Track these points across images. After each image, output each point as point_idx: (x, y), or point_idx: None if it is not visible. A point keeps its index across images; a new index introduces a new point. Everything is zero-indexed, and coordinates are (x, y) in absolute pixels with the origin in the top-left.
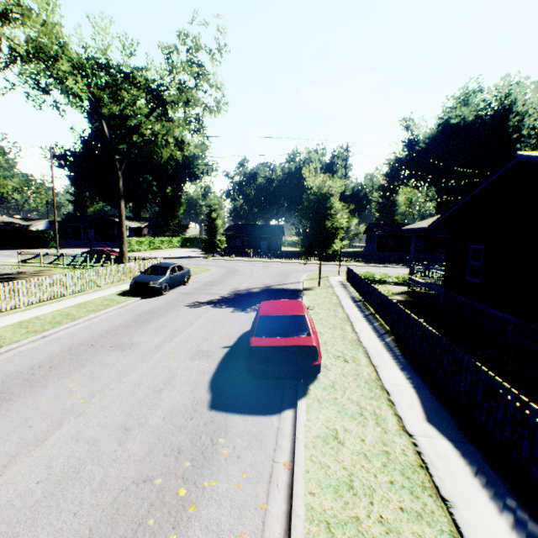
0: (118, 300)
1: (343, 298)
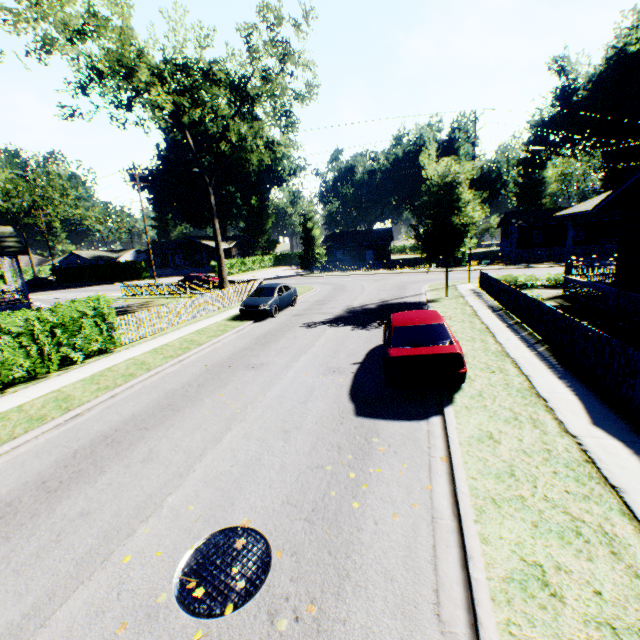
0: (232, 325)
1: (478, 308)
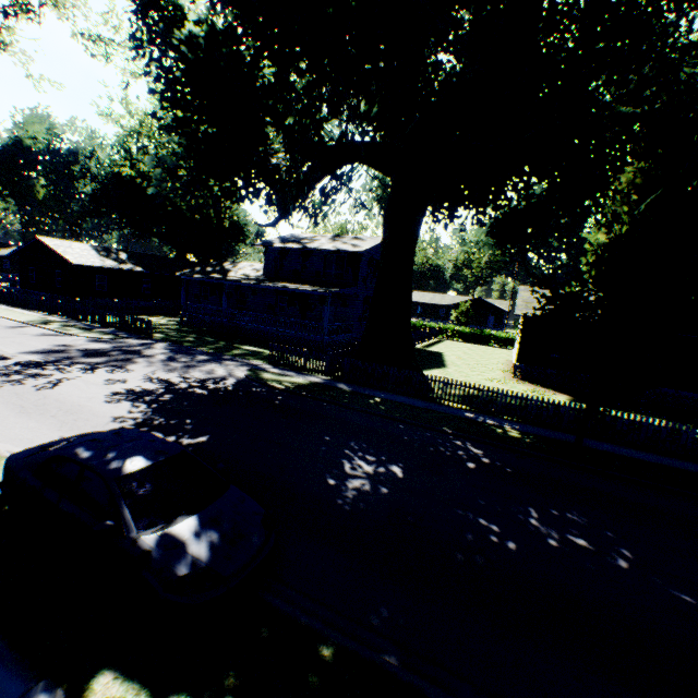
0: None
1: None
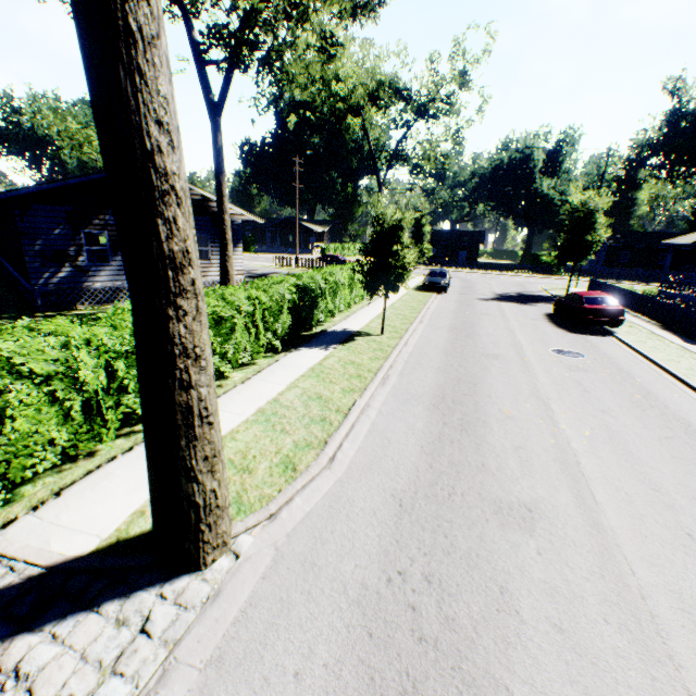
0: (425, 294)
1: None
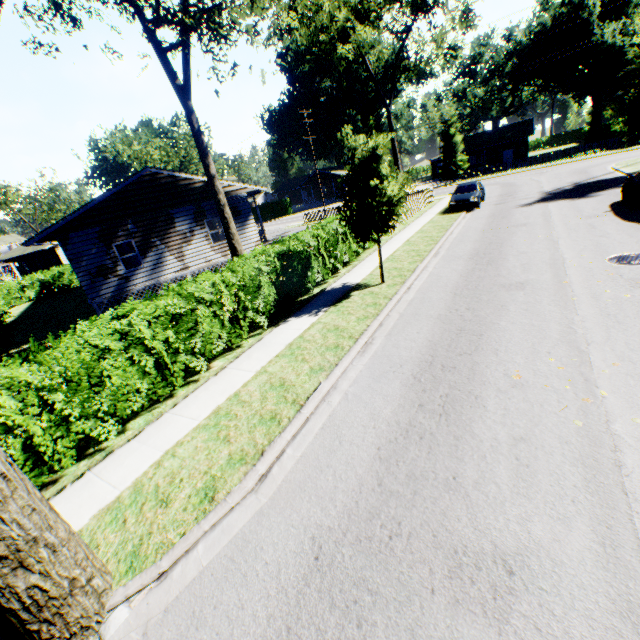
0: (451, 216)
1: None
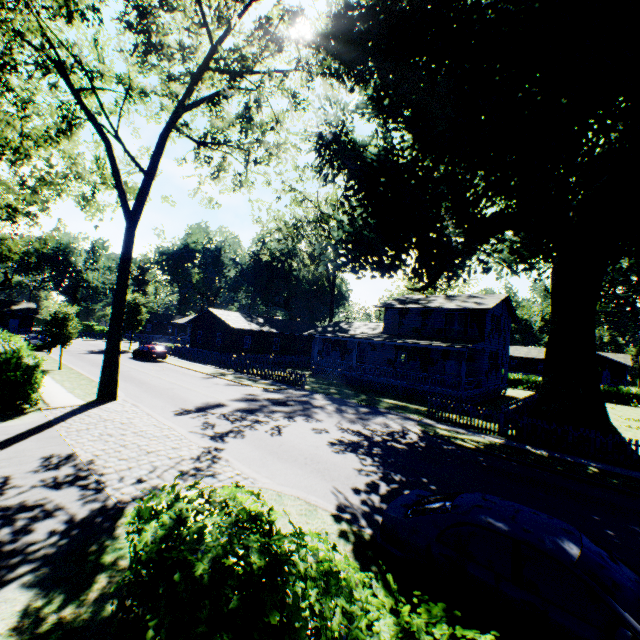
0: (38, 352)
1: None
